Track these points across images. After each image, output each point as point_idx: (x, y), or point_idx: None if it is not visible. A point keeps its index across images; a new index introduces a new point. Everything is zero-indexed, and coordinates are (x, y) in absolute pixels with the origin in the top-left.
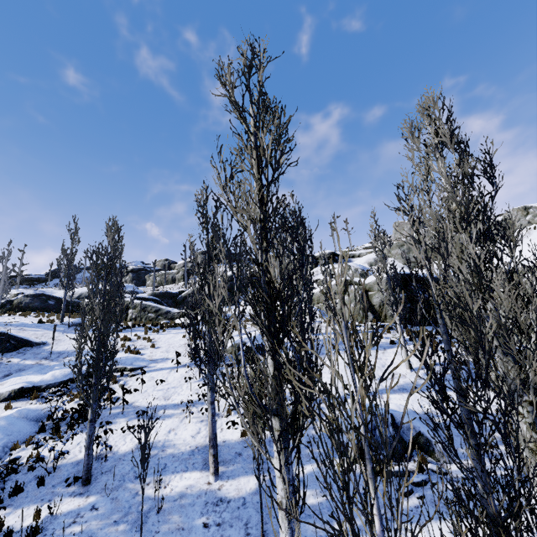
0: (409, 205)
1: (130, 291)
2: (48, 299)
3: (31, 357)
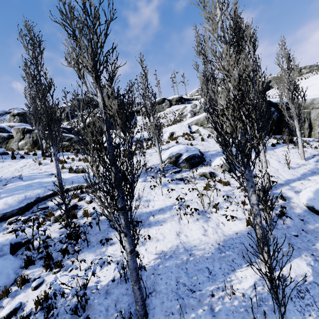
0: None
1: None
2: None
3: None
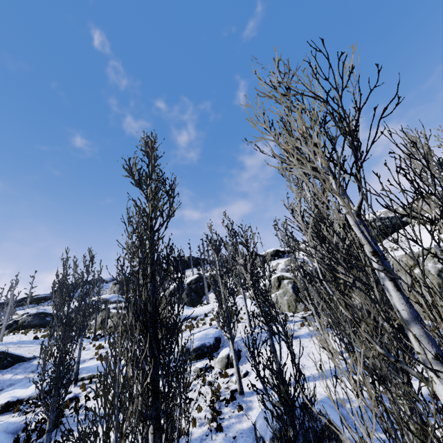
0: (245, 239)
1: (115, 301)
2: (46, 316)
3: (22, 372)
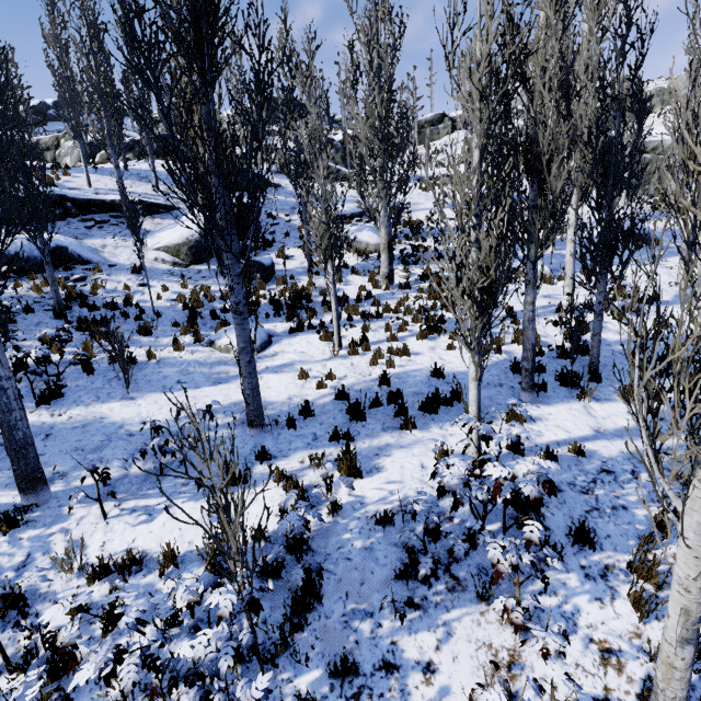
0: None
1: None
2: None
3: (290, 197)
